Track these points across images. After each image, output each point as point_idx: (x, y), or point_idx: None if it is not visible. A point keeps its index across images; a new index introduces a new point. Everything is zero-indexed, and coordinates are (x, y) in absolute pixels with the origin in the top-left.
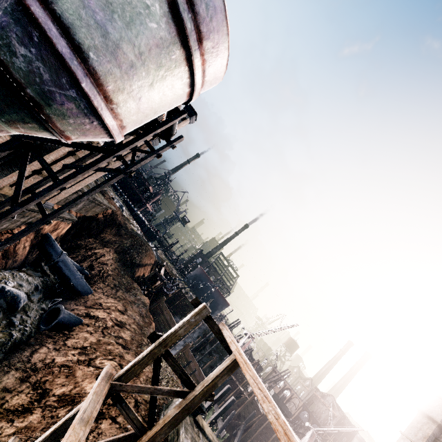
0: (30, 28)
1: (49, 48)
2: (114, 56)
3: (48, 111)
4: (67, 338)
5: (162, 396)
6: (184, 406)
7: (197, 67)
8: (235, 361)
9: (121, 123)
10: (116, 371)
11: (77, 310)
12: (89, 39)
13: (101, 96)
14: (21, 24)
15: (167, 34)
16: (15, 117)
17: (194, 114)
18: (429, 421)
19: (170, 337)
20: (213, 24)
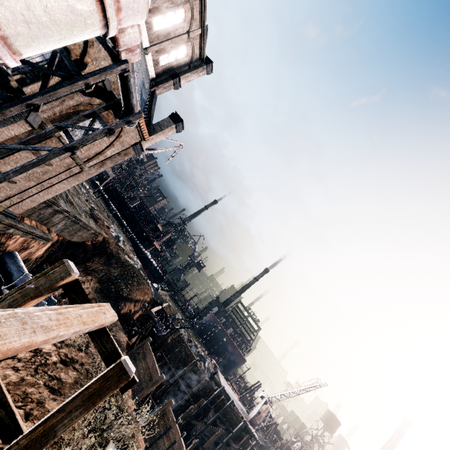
0: None
1: None
2: None
3: None
4: None
5: None
6: None
7: None
8: (105, 377)
9: None
10: None
11: None
12: None
13: None
14: None
15: None
16: None
17: (180, 121)
18: None
19: None
20: None
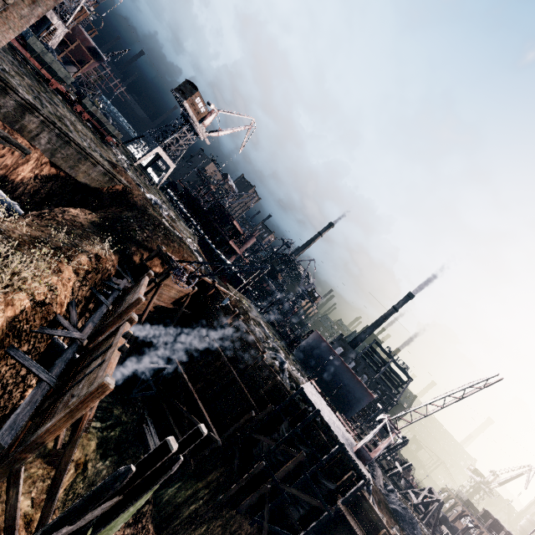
0: None
1: None
2: None
3: None
4: None
5: None
6: None
7: None
8: None
9: None
10: None
11: None
12: None
13: None
14: None
15: None
16: None
17: None
18: None
19: None
20: None
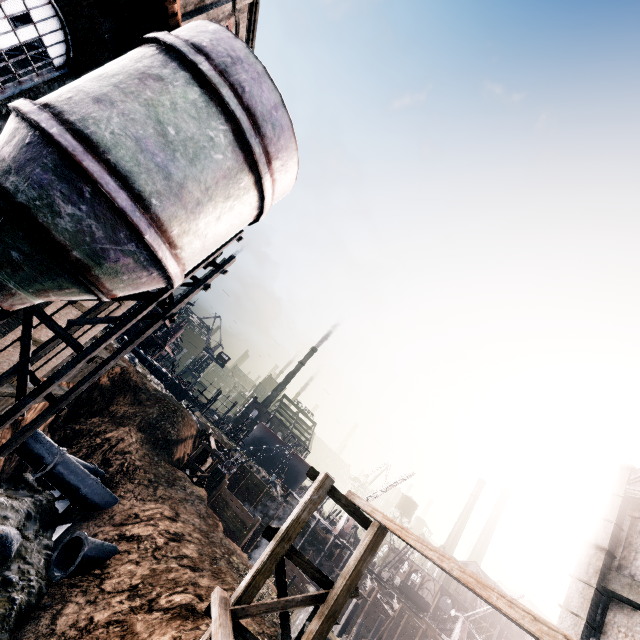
0: (80, 184)
1: (105, 203)
2: (178, 197)
3: (98, 272)
4: (102, 581)
5: (297, 607)
6: (327, 612)
7: (268, 189)
8: (376, 536)
9: (183, 267)
10: (195, 606)
11: (102, 534)
12: (150, 184)
13: (167, 244)
14: (67, 181)
15: (234, 163)
16: (49, 284)
17: None
18: (597, 551)
19: (293, 526)
20: (280, 143)
